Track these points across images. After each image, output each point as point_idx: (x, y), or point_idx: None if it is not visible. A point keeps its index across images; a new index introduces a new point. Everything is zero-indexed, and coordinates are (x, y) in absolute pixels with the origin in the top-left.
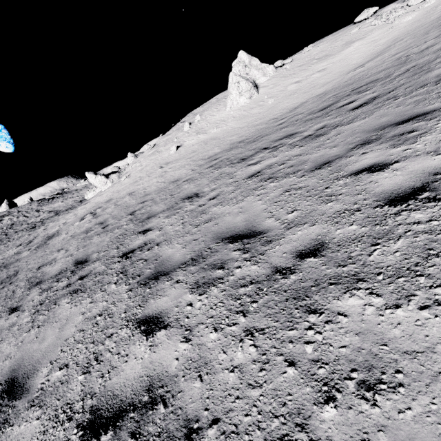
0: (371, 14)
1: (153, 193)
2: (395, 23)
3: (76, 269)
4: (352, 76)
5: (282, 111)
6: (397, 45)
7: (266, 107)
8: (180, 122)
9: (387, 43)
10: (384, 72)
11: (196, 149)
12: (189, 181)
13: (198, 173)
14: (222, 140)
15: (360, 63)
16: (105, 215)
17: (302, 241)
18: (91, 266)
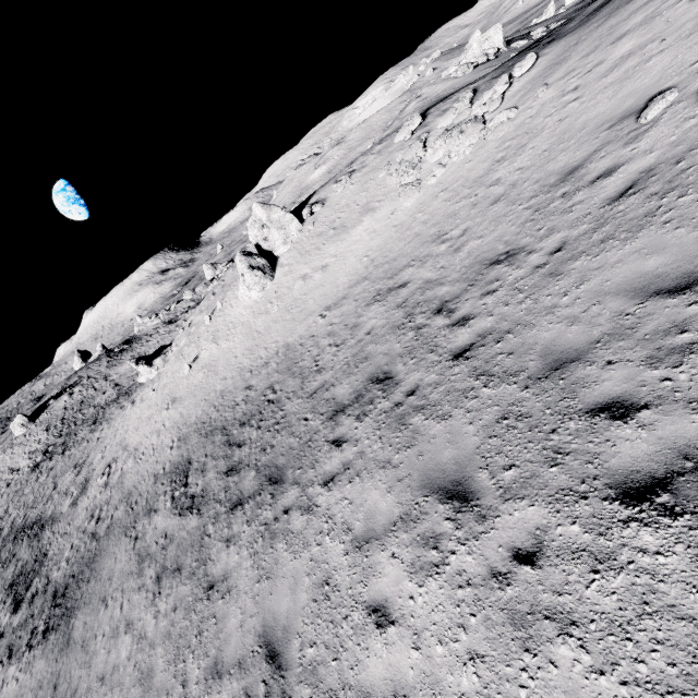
0: (408, 137)
1: (139, 475)
2: (400, 203)
3: (58, 596)
4: (310, 334)
5: (262, 356)
6: (350, 299)
7: (266, 323)
8: (213, 292)
9: (369, 260)
10: (295, 383)
11: (197, 387)
12: (153, 481)
13: (163, 468)
14: (213, 385)
15: (337, 293)
16: (109, 489)
17: (80, 680)
18: (62, 600)
